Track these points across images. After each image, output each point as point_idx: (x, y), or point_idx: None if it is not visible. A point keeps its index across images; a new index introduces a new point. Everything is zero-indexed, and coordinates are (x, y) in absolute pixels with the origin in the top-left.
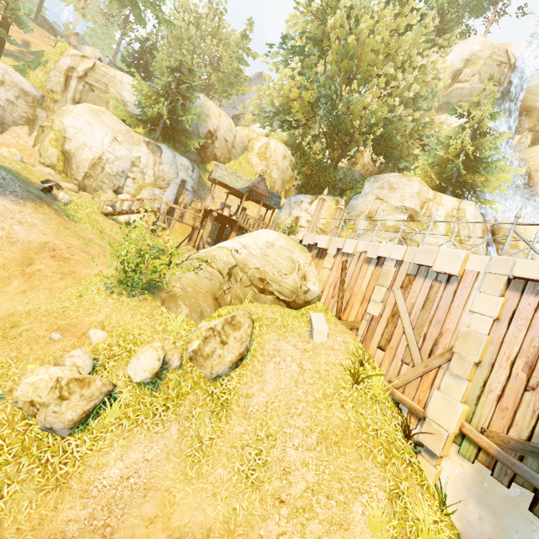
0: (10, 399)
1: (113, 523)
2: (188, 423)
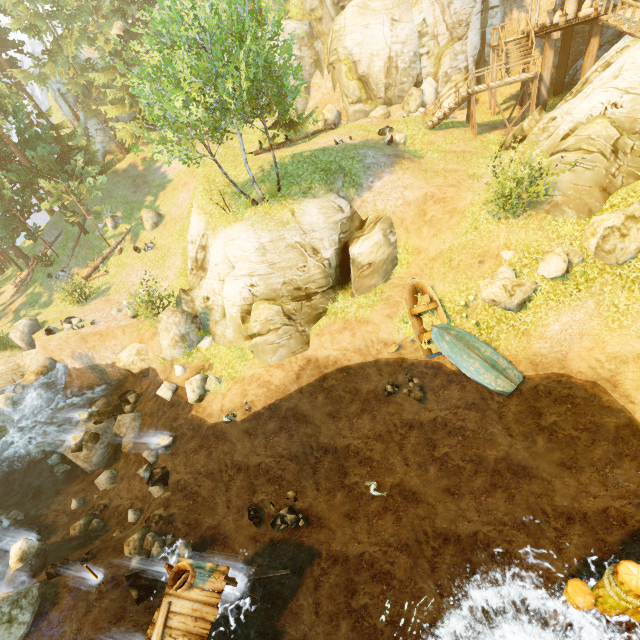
0: (478, 299)
1: (565, 350)
2: (601, 297)
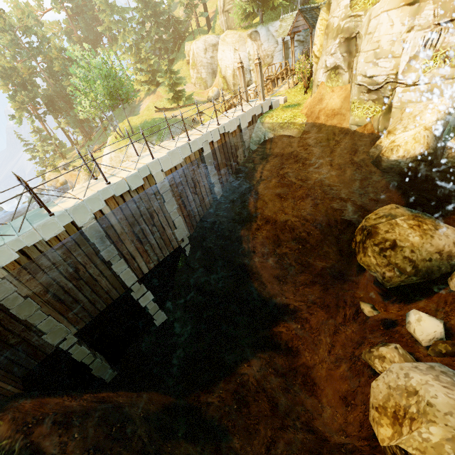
0: None
1: None
2: None
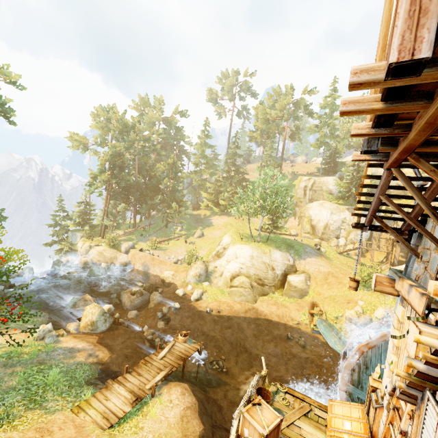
0: (343, 317)
1: None
2: None
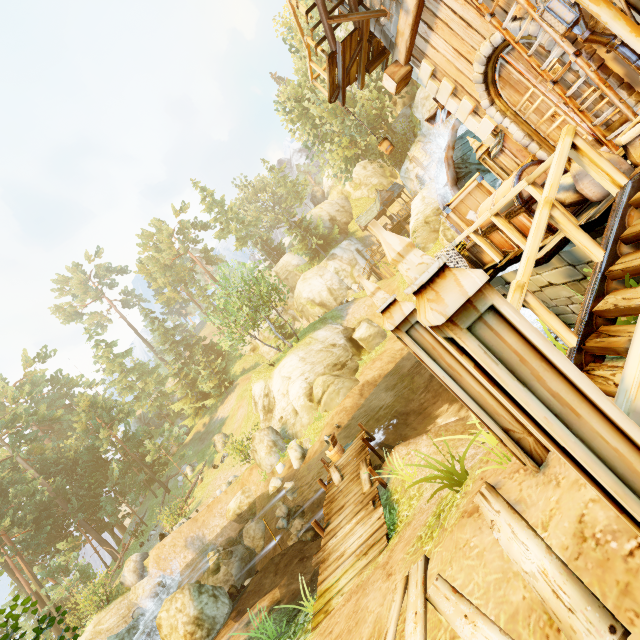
0: None
1: None
2: None
